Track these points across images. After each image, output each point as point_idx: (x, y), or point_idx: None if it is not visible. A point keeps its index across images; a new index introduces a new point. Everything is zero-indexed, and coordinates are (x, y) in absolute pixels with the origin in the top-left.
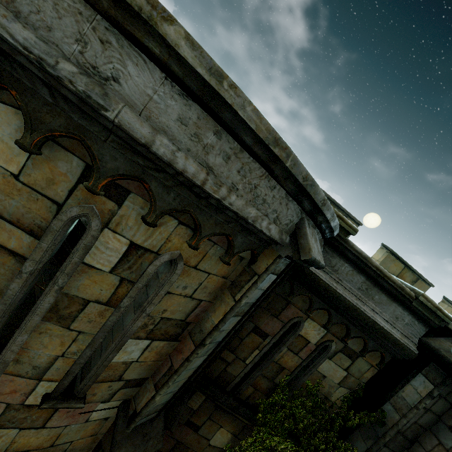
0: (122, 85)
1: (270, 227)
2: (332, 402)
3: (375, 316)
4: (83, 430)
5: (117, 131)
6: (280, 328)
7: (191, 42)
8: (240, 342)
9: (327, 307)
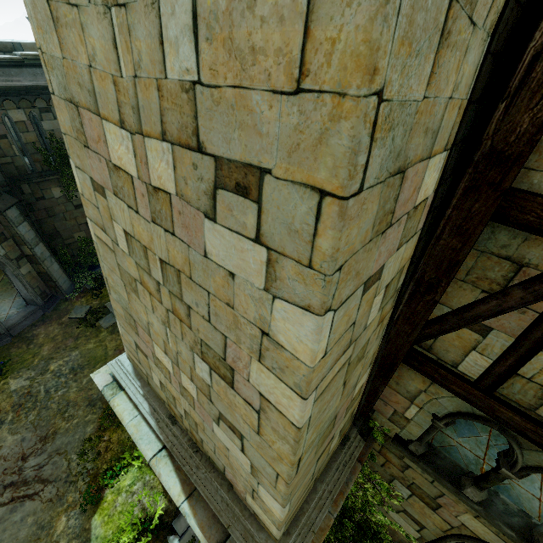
0: None
1: None
2: None
3: (24, 83)
4: None
5: None
6: (5, 127)
7: None
8: (2, 150)
9: (4, 98)
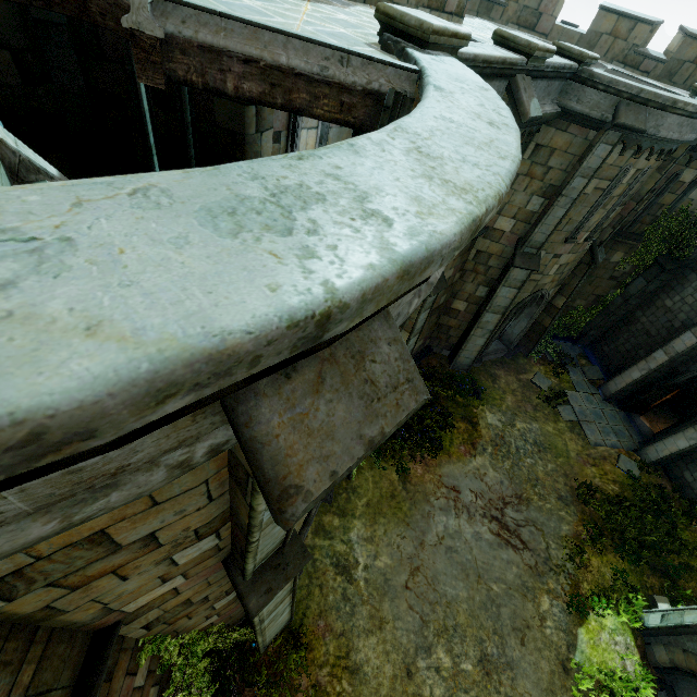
0: (663, 126)
1: (693, 137)
2: (695, 213)
3: None
4: (580, 255)
5: (655, 138)
6: (664, 182)
7: (693, 106)
8: None
9: None
